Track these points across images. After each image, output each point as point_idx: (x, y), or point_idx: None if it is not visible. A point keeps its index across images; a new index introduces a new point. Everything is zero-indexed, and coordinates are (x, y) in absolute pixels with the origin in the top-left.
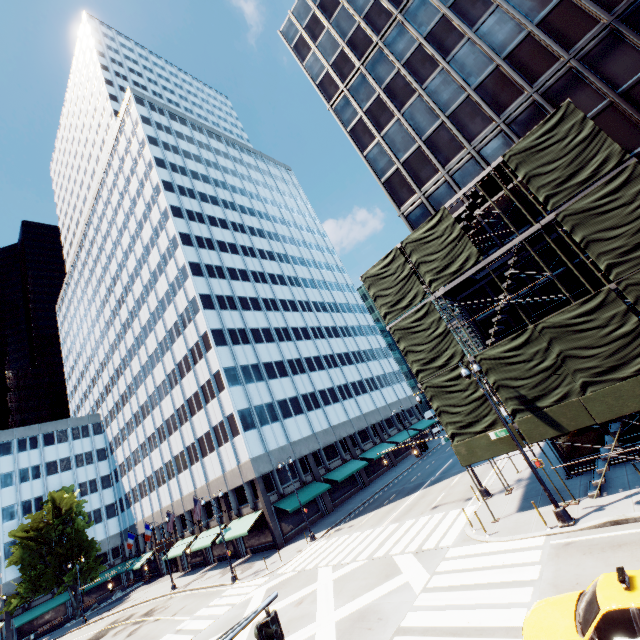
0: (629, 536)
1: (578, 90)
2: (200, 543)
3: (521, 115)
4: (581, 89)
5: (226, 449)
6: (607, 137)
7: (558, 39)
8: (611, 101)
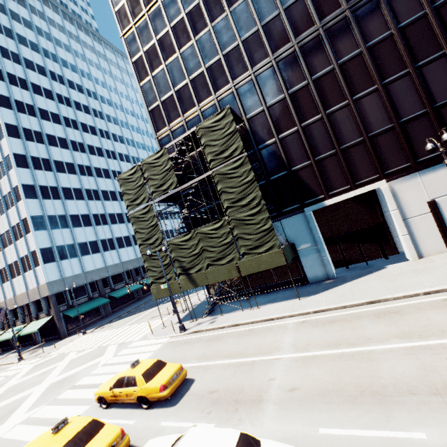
0: (193, 339)
1: (252, 95)
2: (5, 336)
3: (225, 98)
4: (253, 95)
5: (30, 274)
6: (239, 136)
7: (250, 57)
8: (263, 109)
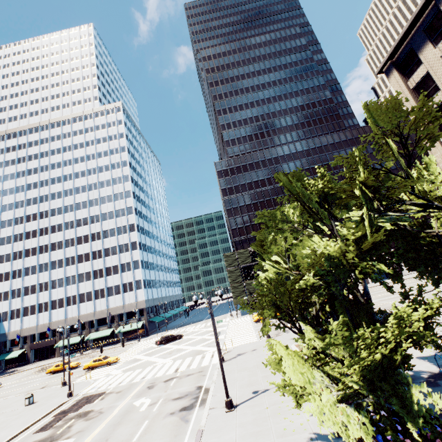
0: None
1: None
2: (98, 335)
3: None
4: None
5: (129, 294)
6: None
7: None
8: None
